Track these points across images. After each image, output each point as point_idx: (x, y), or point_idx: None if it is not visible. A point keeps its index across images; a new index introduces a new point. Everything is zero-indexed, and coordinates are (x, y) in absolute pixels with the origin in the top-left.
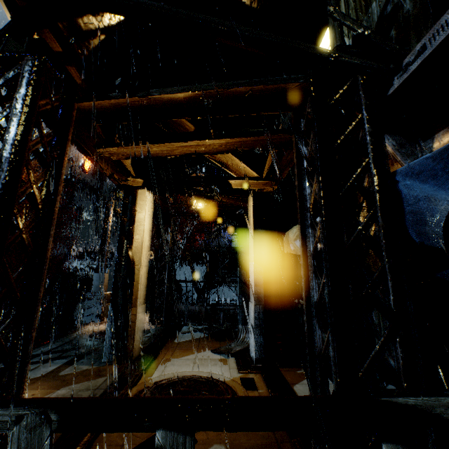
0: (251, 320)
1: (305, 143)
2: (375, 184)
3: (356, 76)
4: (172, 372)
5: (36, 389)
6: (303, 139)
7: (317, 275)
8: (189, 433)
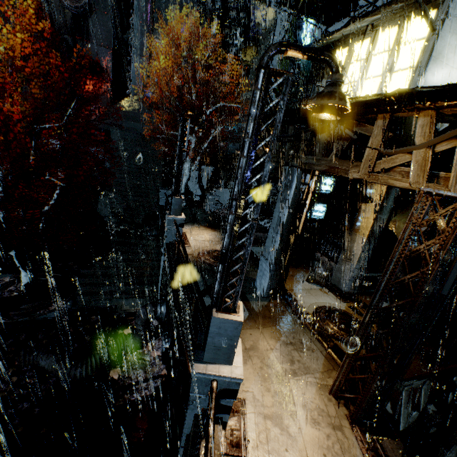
0: (344, 270)
1: None
2: None
3: None
4: (310, 303)
5: (267, 327)
6: None
7: None
8: None
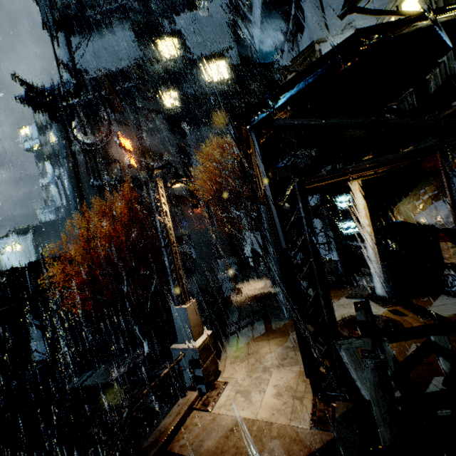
0: (376, 273)
1: (454, 175)
2: None
3: None
4: (338, 315)
5: (276, 338)
6: (452, 172)
7: None
8: (444, 335)
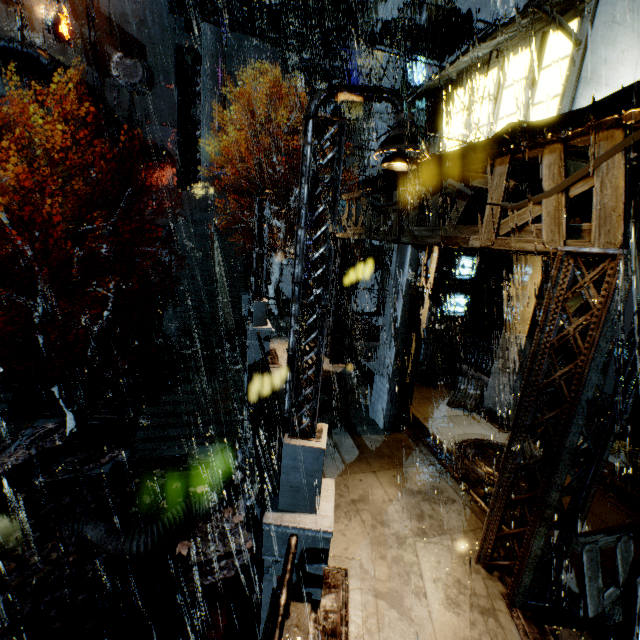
0: (501, 385)
1: None
2: None
3: None
4: (452, 436)
5: (386, 470)
6: None
7: None
8: None
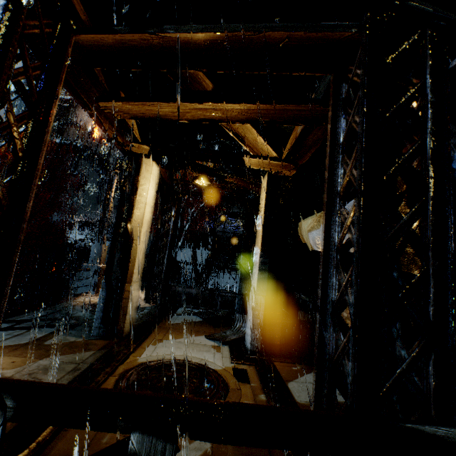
0: (250, 311)
1: (344, 113)
2: (430, 168)
3: (424, 29)
4: (163, 354)
5: (18, 357)
6: (342, 108)
7: (339, 271)
8: (171, 441)
